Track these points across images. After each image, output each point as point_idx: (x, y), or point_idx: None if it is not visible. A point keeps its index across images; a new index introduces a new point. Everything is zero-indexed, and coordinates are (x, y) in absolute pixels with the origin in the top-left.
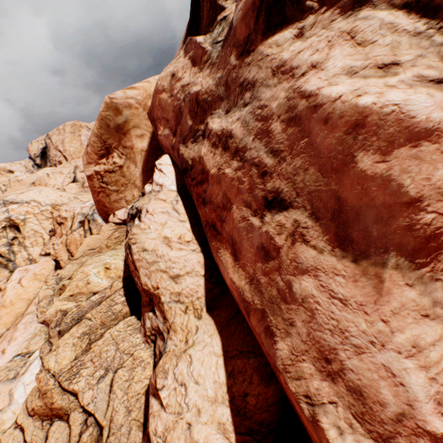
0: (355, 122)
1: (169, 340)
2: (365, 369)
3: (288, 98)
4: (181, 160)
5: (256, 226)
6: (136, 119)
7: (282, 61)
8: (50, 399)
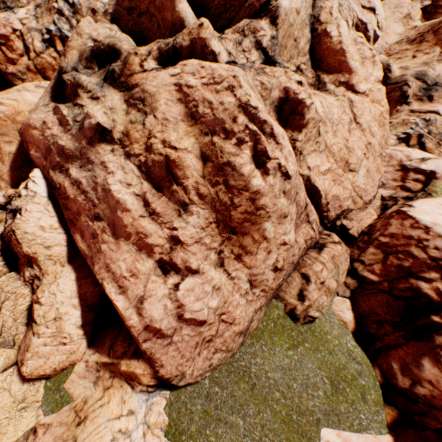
0: (118, 201)
1: (44, 279)
2: (115, 267)
3: (104, 181)
4: (52, 180)
5: (91, 225)
6: (4, 128)
7: (104, 161)
8: None
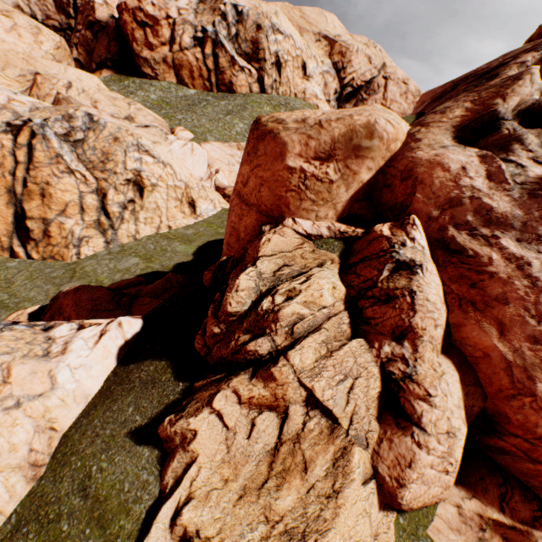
0: None
1: (419, 366)
2: None
3: None
4: (452, 241)
5: (531, 324)
6: (377, 152)
7: None
8: (284, 391)
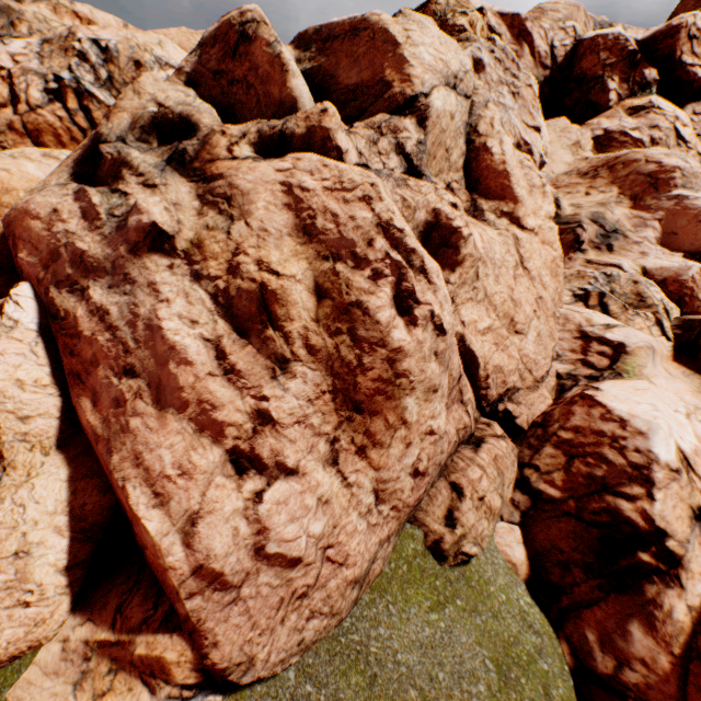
0: (173, 346)
1: (6, 476)
2: (153, 458)
3: (151, 312)
4: (52, 304)
5: (116, 384)
6: None
7: (155, 281)
8: None
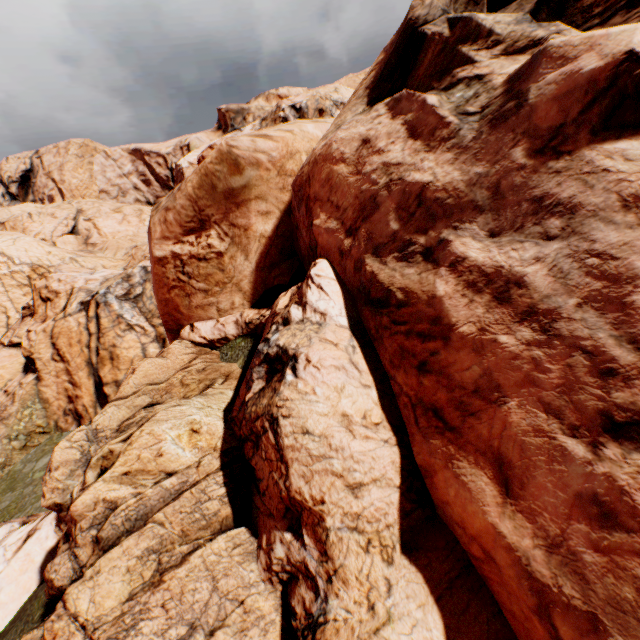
0: None
1: (333, 597)
2: None
3: None
4: (372, 282)
5: (576, 456)
6: (262, 186)
7: None
8: None
